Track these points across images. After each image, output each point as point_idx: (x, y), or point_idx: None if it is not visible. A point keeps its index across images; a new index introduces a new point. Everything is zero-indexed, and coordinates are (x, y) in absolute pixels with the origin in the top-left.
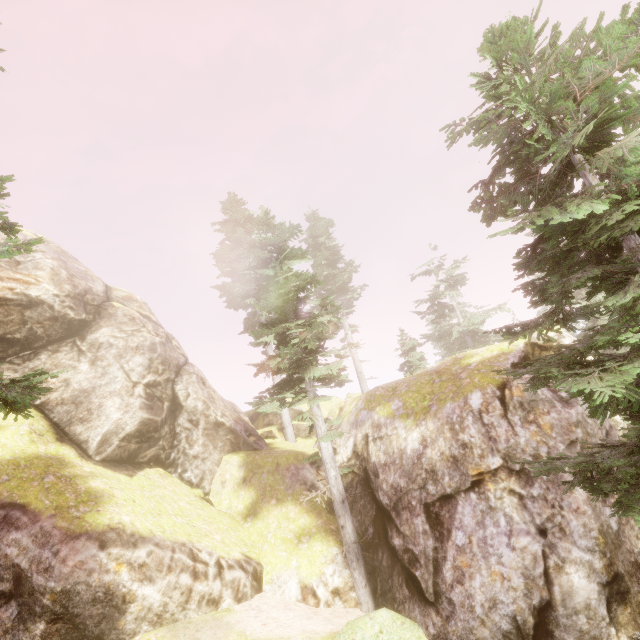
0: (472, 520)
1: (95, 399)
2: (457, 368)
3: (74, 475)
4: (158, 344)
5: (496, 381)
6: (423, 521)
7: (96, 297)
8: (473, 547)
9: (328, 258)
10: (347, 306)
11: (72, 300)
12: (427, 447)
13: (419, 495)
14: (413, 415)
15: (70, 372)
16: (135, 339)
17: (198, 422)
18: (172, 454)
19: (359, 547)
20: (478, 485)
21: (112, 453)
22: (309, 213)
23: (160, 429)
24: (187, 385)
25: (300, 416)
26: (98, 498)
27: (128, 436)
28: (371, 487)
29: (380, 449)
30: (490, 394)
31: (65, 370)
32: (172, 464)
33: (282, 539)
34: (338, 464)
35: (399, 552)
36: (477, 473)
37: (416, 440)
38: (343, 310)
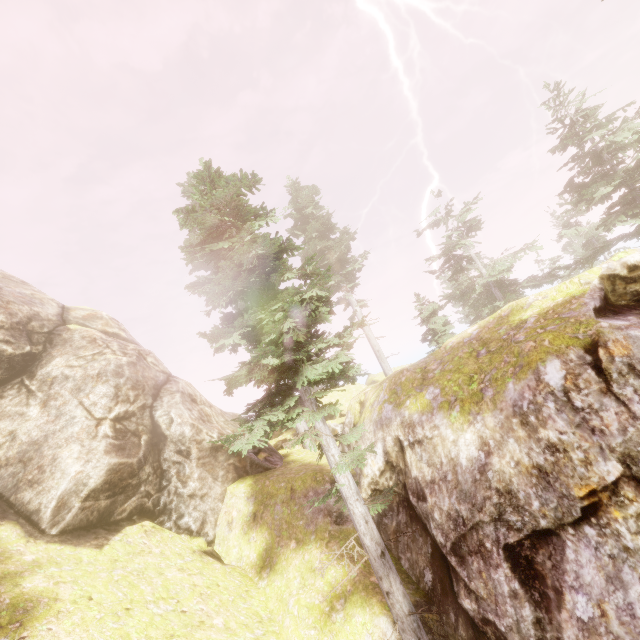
0: (596, 573)
1: (47, 451)
2: (507, 329)
3: (1, 576)
4: (125, 365)
5: (579, 340)
6: (510, 574)
7: (46, 323)
8: (610, 623)
9: (319, 230)
10: (350, 280)
11: (8, 332)
12: (491, 453)
13: (495, 531)
14: (459, 406)
15: (16, 421)
16: (96, 365)
17: (189, 452)
18: (161, 498)
19: (417, 617)
20: (593, 512)
21: (74, 520)
22: (289, 184)
23: (138, 472)
24: (168, 409)
25: (299, 440)
26: (27, 613)
27: (93, 492)
28: (418, 512)
29: (421, 459)
30: (575, 361)
31: (10, 420)
32: (164, 511)
33: (308, 607)
34: (368, 479)
35: (479, 619)
36: (586, 491)
37: (472, 443)
38: (346, 285)
